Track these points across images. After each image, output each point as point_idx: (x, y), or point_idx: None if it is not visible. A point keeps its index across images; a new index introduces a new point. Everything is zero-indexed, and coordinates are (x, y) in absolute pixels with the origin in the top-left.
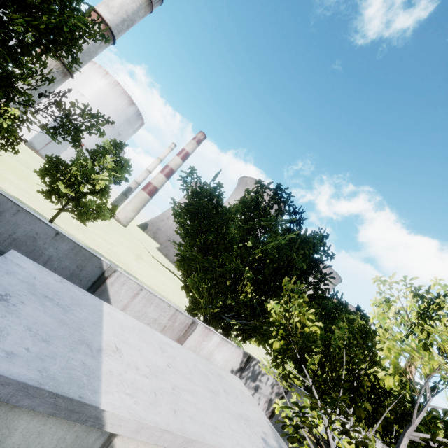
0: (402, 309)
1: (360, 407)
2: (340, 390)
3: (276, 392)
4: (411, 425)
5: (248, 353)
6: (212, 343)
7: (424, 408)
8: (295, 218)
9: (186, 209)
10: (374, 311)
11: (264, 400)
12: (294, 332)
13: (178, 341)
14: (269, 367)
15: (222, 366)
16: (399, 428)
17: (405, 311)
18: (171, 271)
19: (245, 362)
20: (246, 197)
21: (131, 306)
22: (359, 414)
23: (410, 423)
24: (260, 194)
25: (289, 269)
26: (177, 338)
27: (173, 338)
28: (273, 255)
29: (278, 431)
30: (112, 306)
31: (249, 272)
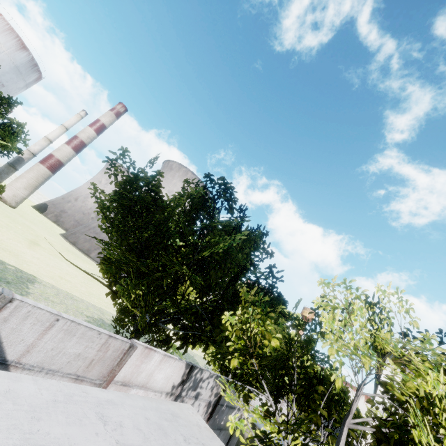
0: (340, 308)
1: (316, 414)
2: (294, 396)
3: (215, 393)
4: (349, 415)
5: (190, 363)
6: (152, 363)
7: (358, 397)
8: (240, 215)
9: (119, 202)
10: (325, 317)
11: (204, 404)
12: (253, 346)
13: (110, 374)
14: (228, 390)
15: (162, 385)
16: (330, 410)
17: (347, 312)
18: (93, 276)
19: (187, 373)
20: (185, 189)
21: (40, 345)
22: (316, 421)
23: (348, 413)
24: (209, 190)
25: (240, 273)
26: (109, 370)
27: (104, 371)
28: (218, 256)
29: (214, 429)
30: (11, 374)
31: (197, 278)
